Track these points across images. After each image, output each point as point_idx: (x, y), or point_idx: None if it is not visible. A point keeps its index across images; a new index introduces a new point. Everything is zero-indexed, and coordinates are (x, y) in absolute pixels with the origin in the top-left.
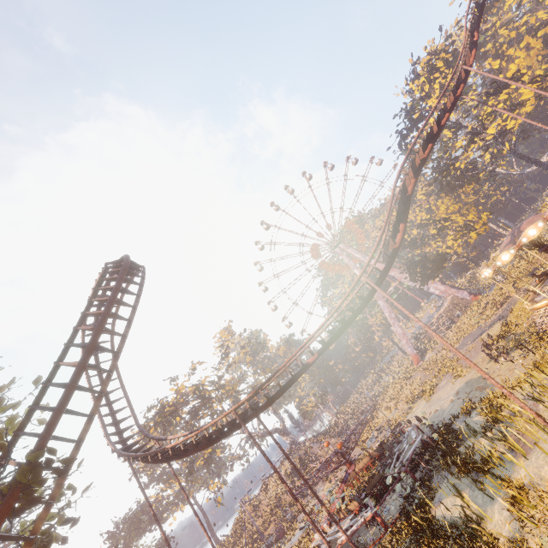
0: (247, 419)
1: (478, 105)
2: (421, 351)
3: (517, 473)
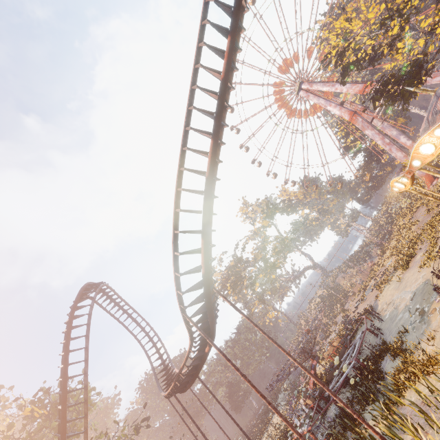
0: (186, 387)
1: None
2: (437, 164)
3: None
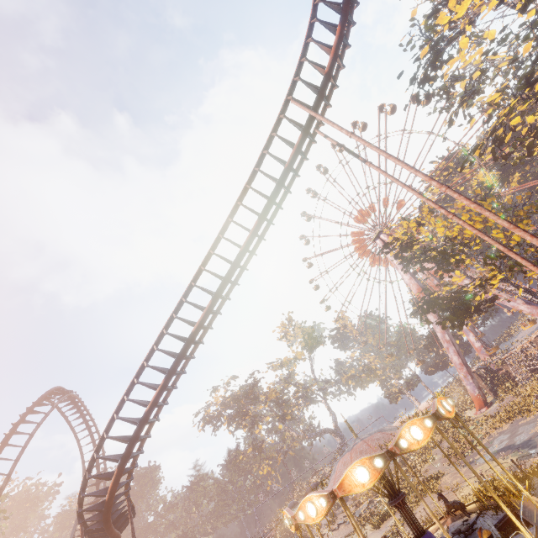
0: None
1: (530, 2)
2: (495, 388)
3: None
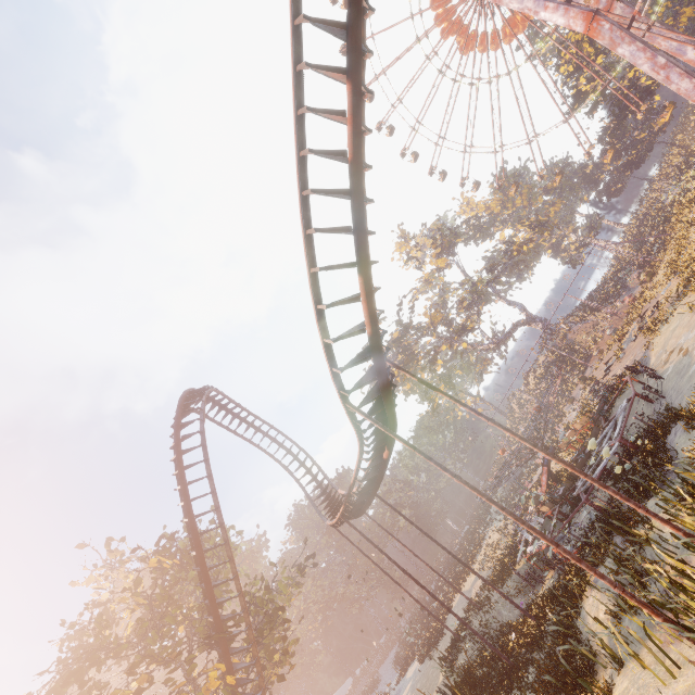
0: (362, 510)
1: None
2: None
3: (627, 674)
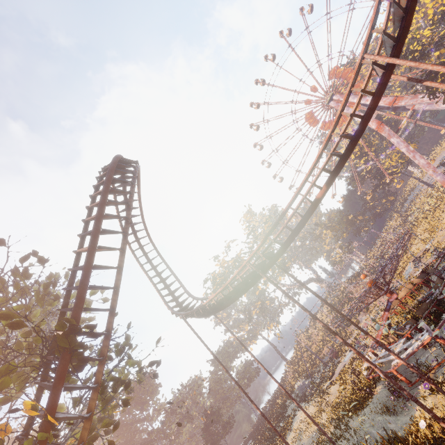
0: (265, 268)
1: None
2: None
3: None
